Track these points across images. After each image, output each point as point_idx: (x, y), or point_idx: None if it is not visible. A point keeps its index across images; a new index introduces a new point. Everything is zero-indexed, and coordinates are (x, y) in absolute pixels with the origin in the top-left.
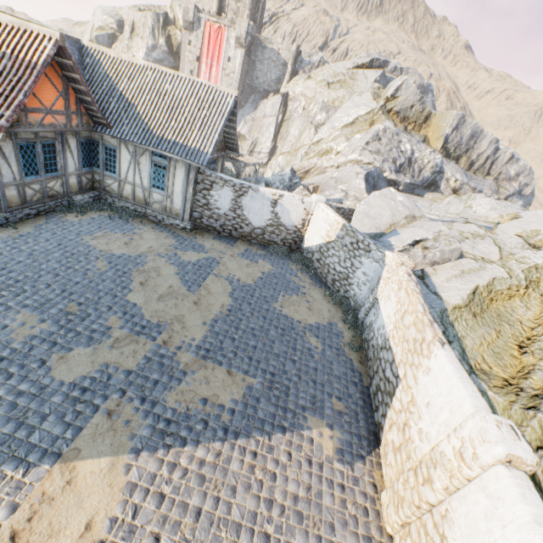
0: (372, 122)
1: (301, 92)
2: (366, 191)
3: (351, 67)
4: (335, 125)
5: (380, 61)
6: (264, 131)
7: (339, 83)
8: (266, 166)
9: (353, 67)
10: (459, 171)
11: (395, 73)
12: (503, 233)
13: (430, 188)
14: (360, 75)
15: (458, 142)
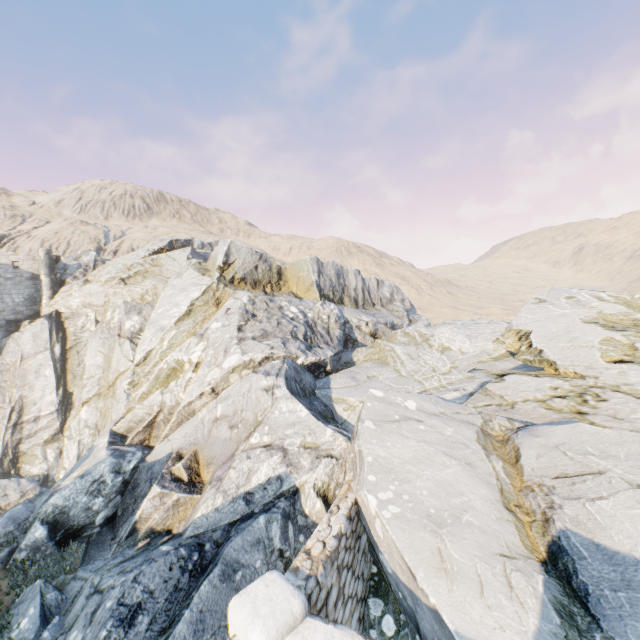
0: (218, 300)
1: (82, 302)
2: (316, 418)
3: (147, 254)
4: (163, 323)
5: (181, 241)
6: (32, 381)
7: (140, 275)
8: (63, 434)
9: (150, 254)
10: (360, 313)
11: (206, 248)
12: (592, 369)
13: (348, 346)
14: (164, 259)
15: (331, 284)
